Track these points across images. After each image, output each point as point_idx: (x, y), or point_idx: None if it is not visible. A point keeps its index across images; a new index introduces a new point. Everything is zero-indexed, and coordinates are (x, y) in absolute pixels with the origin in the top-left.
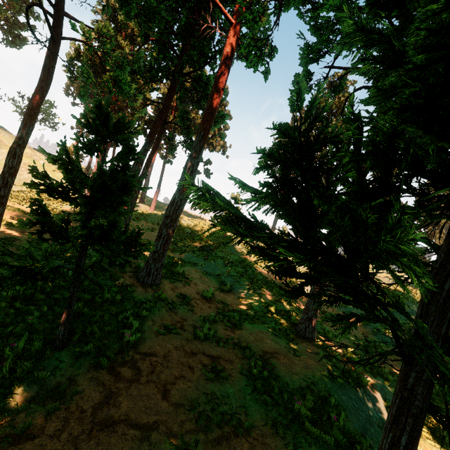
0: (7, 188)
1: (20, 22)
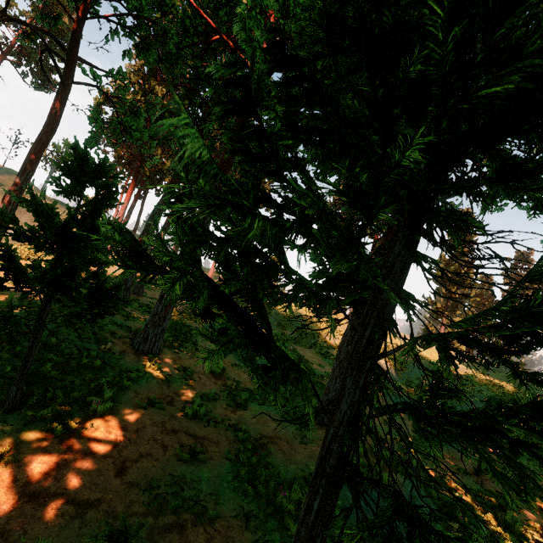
0: None
1: (51, 65)
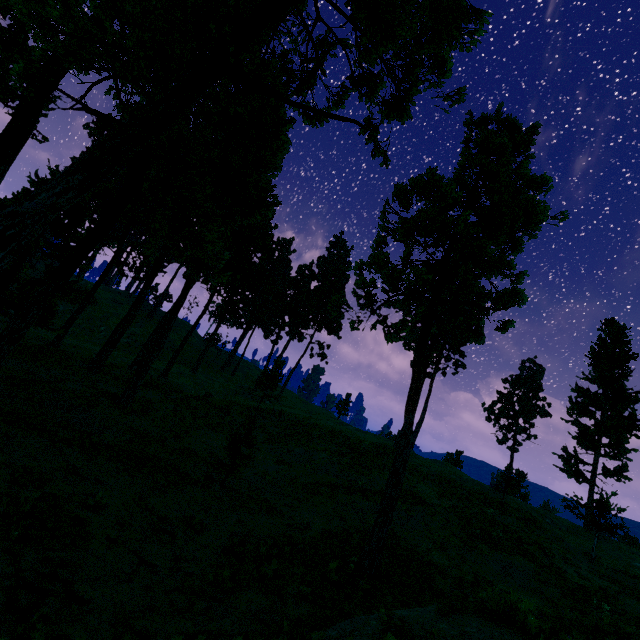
0: (72, 320)
1: None
